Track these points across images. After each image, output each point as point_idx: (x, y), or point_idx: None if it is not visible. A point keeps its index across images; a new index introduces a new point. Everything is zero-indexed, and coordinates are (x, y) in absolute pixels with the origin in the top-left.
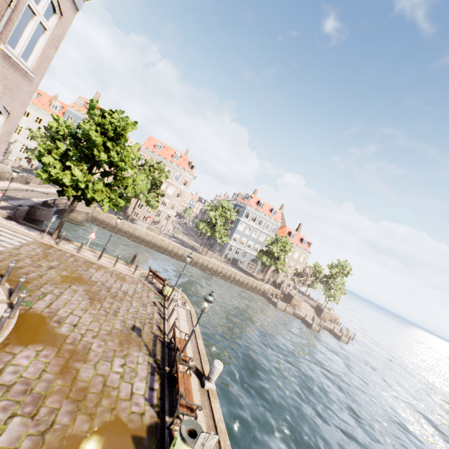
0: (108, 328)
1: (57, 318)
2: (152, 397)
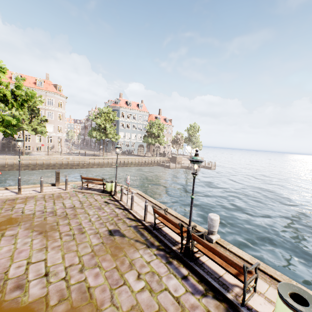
0: (87, 250)
1: (13, 283)
2: (194, 286)
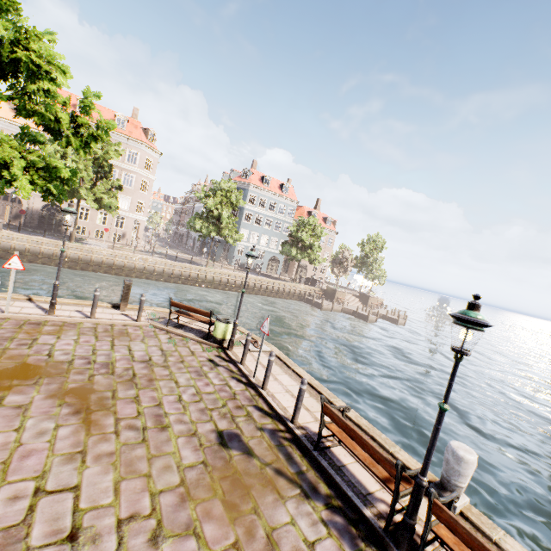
0: (171, 479)
1: None
2: None
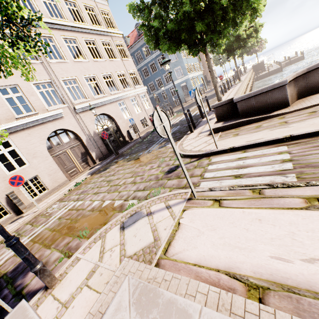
0: None
1: None
2: None
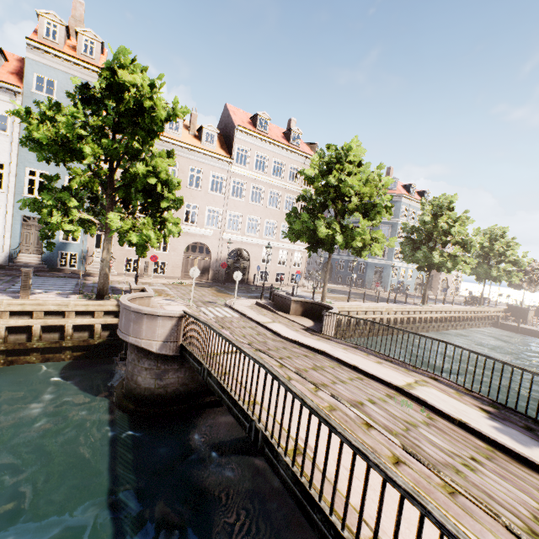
0: None
1: None
2: None
